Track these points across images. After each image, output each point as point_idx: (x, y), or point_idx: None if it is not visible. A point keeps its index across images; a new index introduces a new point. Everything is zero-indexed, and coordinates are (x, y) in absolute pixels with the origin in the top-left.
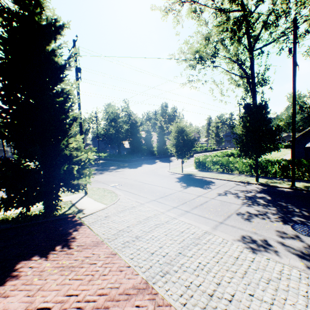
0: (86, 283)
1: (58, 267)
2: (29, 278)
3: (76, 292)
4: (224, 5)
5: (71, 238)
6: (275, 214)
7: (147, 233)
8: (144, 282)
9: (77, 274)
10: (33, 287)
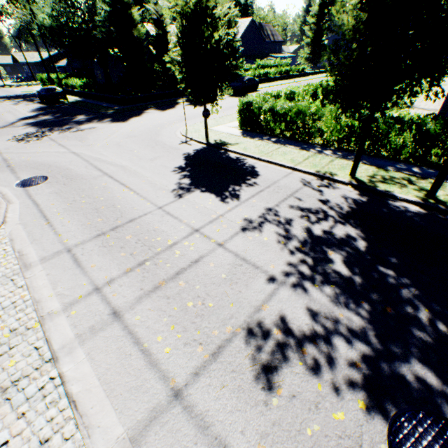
0: None
1: None
2: None
3: None
4: None
5: None
6: (357, 342)
7: None
8: None
9: None
10: None
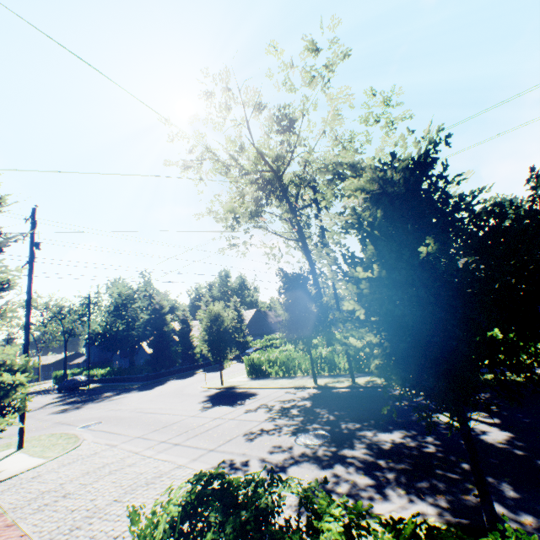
0: None
1: None
2: None
3: None
4: (246, 167)
5: None
6: (293, 426)
7: (86, 485)
8: None
9: None
10: None
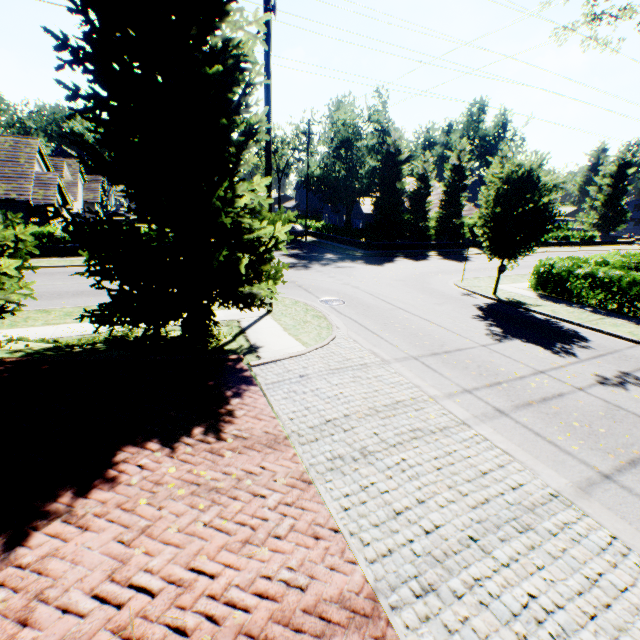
0: (237, 547)
1: (190, 482)
2: (132, 495)
3: (212, 568)
4: None
5: (226, 412)
6: None
7: (388, 447)
8: (367, 594)
9: (222, 516)
10: (133, 521)
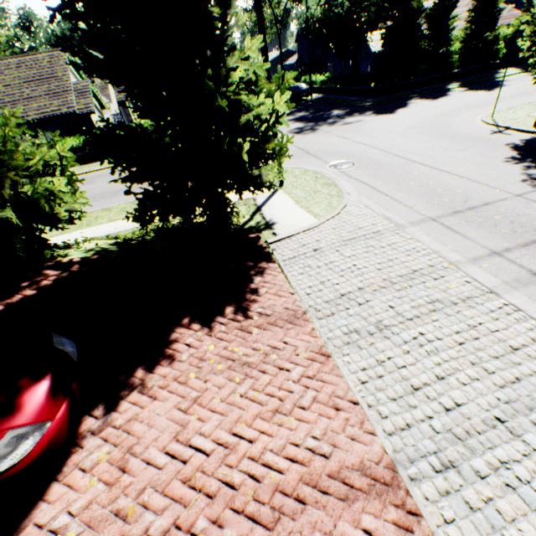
0: (269, 416)
1: (226, 358)
2: (184, 370)
3: (250, 434)
4: None
5: (251, 291)
6: None
7: (405, 321)
8: (386, 464)
9: (254, 388)
10: (187, 392)
